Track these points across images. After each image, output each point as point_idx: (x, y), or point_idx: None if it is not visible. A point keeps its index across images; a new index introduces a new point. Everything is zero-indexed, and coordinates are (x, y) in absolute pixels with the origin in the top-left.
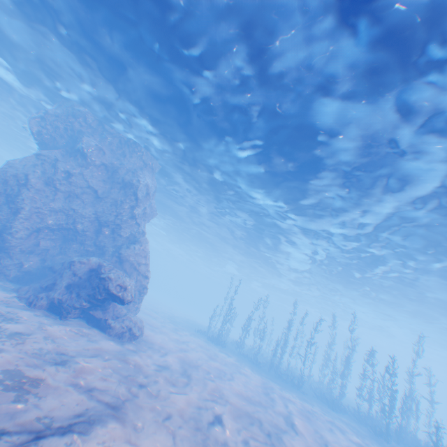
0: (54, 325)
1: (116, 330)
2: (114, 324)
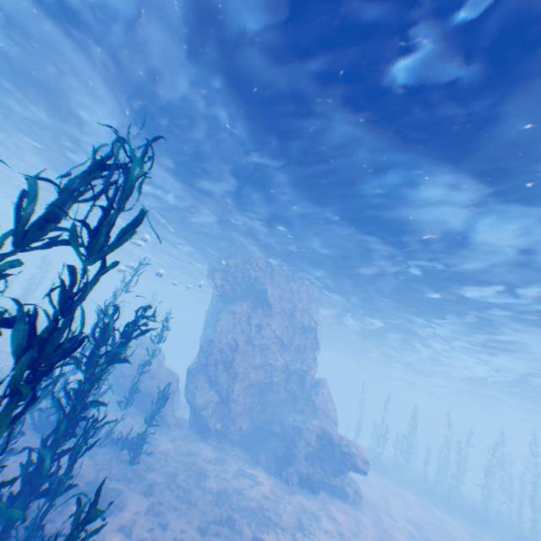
0: (325, 507)
1: (350, 496)
2: (349, 491)
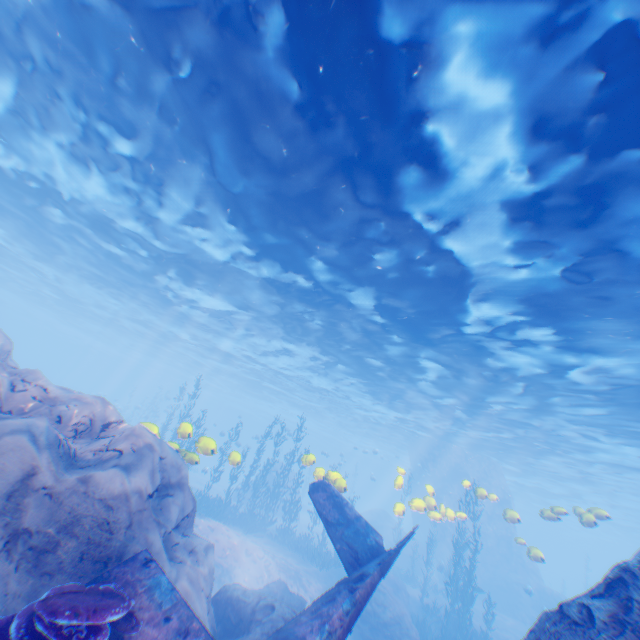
0: None
1: None
2: None
